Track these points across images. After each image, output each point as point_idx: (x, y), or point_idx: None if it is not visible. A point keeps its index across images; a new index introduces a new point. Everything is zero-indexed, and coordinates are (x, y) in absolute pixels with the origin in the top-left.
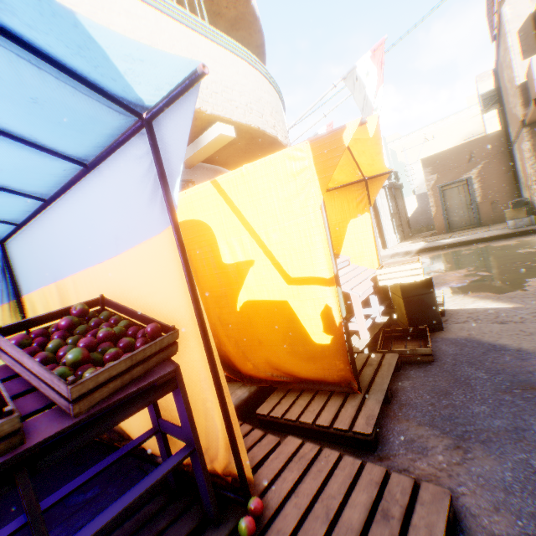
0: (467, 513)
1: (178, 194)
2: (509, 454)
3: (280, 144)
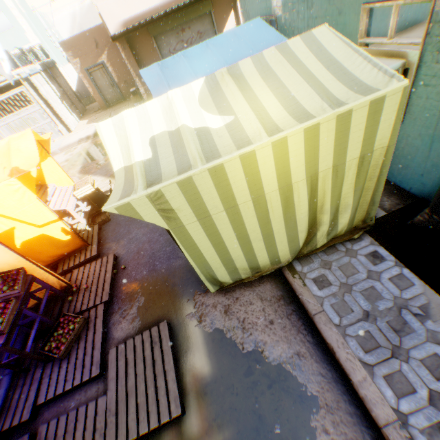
0: (119, 254)
1: None
2: (127, 238)
3: None
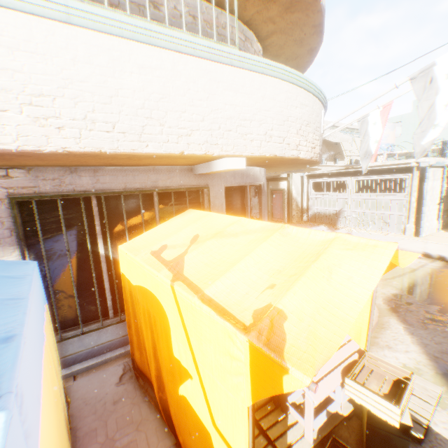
0: None
1: (151, 271)
2: None
3: (302, 159)
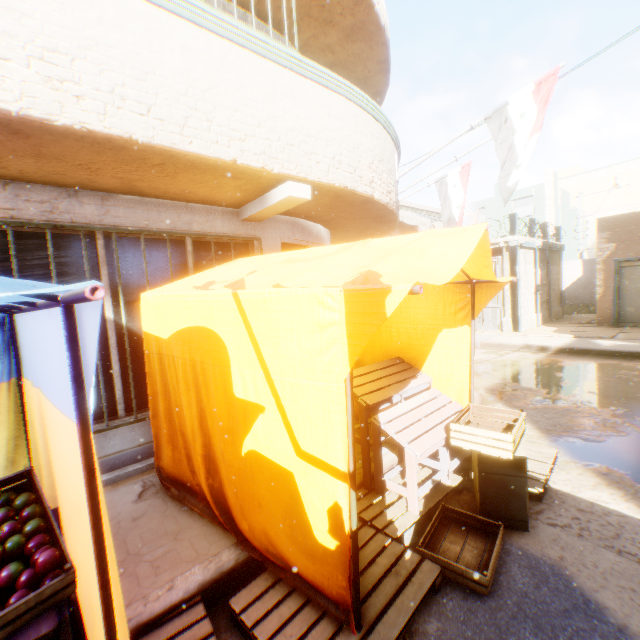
0: None
1: (200, 293)
2: None
3: (377, 203)
